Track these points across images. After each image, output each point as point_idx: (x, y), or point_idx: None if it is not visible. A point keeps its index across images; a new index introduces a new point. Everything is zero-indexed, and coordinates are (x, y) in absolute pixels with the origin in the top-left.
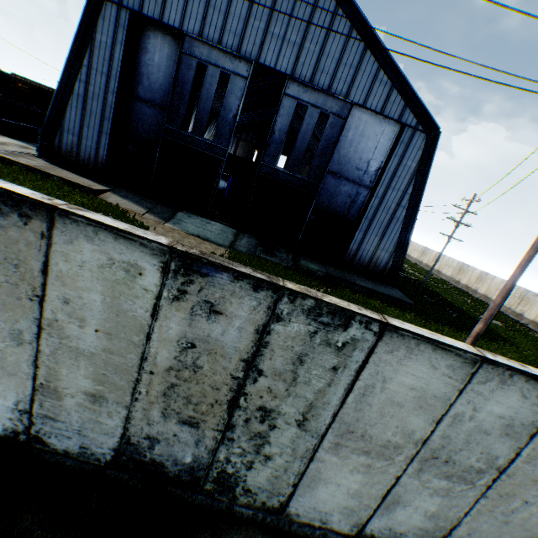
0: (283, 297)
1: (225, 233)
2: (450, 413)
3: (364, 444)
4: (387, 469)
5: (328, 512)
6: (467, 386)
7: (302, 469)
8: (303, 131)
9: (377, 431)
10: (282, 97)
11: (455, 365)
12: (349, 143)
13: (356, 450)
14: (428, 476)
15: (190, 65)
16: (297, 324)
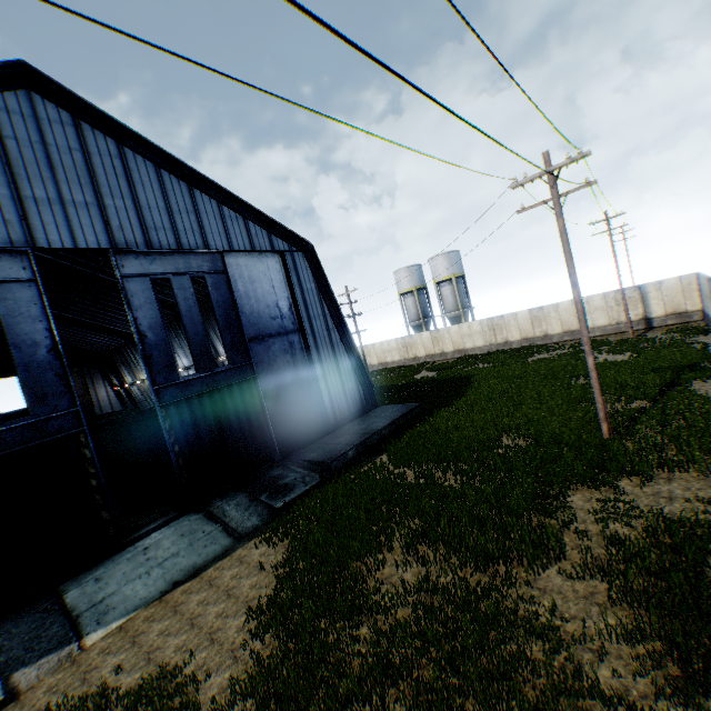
0: None
1: (195, 532)
2: None
3: None
4: None
5: None
6: None
7: None
8: (185, 311)
9: None
10: (122, 281)
11: None
12: (245, 296)
13: None
14: None
15: None
16: None
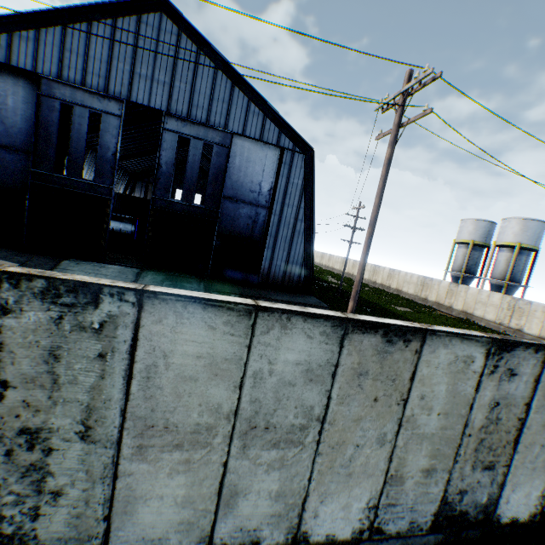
0: (3, 283)
1: (125, 274)
2: (249, 373)
3: (172, 437)
4: (210, 458)
5: (162, 537)
6: (254, 339)
7: (109, 493)
8: (190, 162)
9: (181, 417)
10: (162, 131)
11: (232, 320)
12: (238, 169)
13: (165, 448)
14: (256, 451)
15: (53, 107)
16: (33, 312)
